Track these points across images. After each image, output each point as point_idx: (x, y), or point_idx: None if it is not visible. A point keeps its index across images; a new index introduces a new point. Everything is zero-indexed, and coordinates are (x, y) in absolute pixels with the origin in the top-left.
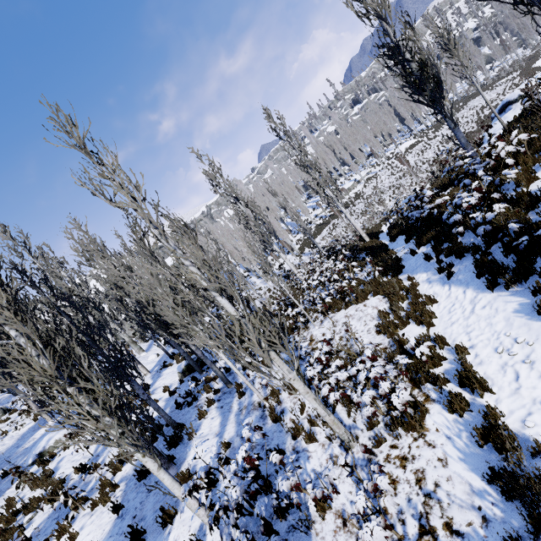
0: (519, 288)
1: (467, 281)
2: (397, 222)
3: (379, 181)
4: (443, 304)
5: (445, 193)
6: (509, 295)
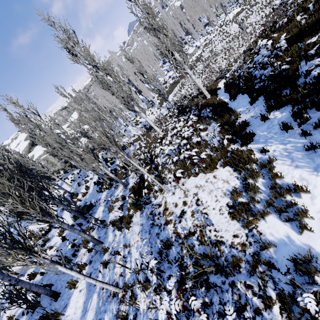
0: None
1: None
2: (233, 80)
3: (214, 45)
4: None
5: None
6: None
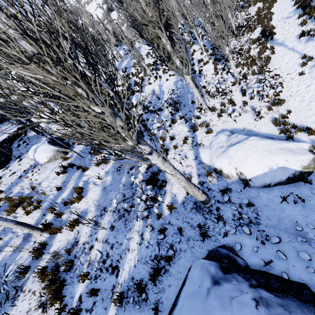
0: None
1: None
2: None
3: None
4: (278, 2)
5: None
6: None
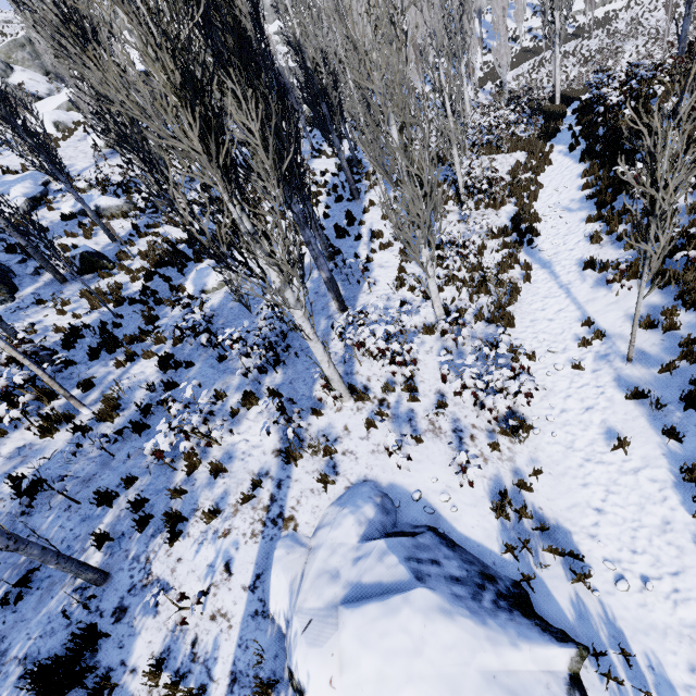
0: (589, 164)
1: (575, 156)
2: None
3: (653, 7)
4: (554, 167)
5: (612, 86)
6: (582, 167)
